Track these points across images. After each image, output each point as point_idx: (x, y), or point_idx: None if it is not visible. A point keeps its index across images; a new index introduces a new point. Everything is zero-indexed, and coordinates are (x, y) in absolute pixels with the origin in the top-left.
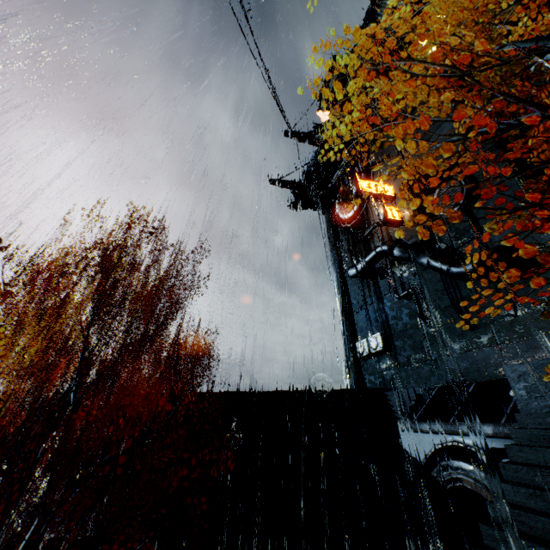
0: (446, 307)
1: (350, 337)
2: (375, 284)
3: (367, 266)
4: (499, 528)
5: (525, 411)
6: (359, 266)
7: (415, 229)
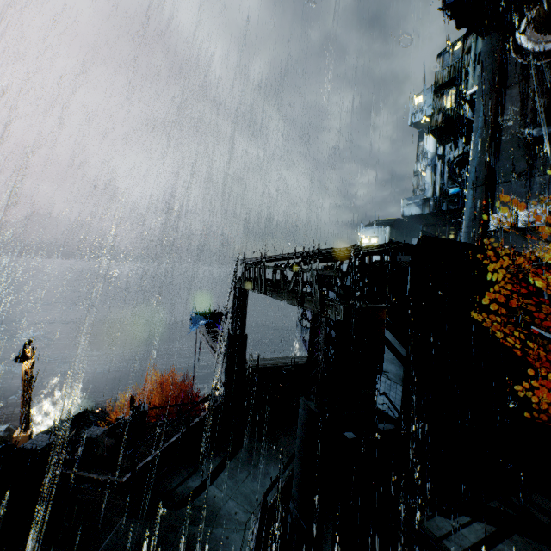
0: None
1: (482, 208)
2: None
3: None
4: None
5: None
6: None
7: None
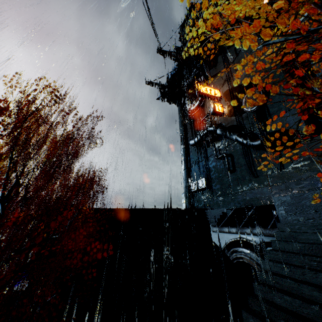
0: (243, 164)
1: (187, 180)
2: (205, 150)
3: (201, 139)
4: (264, 285)
5: (283, 222)
6: (196, 139)
7: (230, 118)
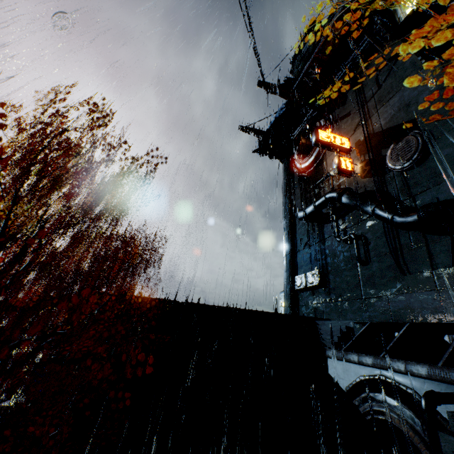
0: (383, 253)
1: (290, 271)
2: (320, 228)
3: (315, 210)
4: None
5: None
6: (308, 210)
7: (365, 180)
